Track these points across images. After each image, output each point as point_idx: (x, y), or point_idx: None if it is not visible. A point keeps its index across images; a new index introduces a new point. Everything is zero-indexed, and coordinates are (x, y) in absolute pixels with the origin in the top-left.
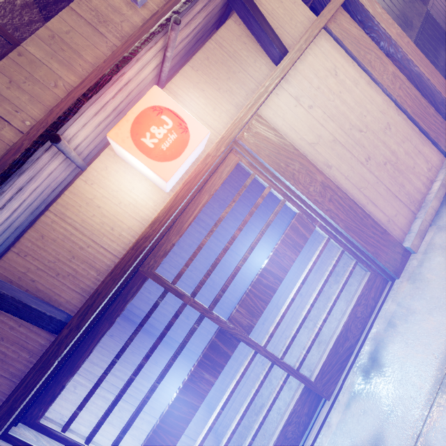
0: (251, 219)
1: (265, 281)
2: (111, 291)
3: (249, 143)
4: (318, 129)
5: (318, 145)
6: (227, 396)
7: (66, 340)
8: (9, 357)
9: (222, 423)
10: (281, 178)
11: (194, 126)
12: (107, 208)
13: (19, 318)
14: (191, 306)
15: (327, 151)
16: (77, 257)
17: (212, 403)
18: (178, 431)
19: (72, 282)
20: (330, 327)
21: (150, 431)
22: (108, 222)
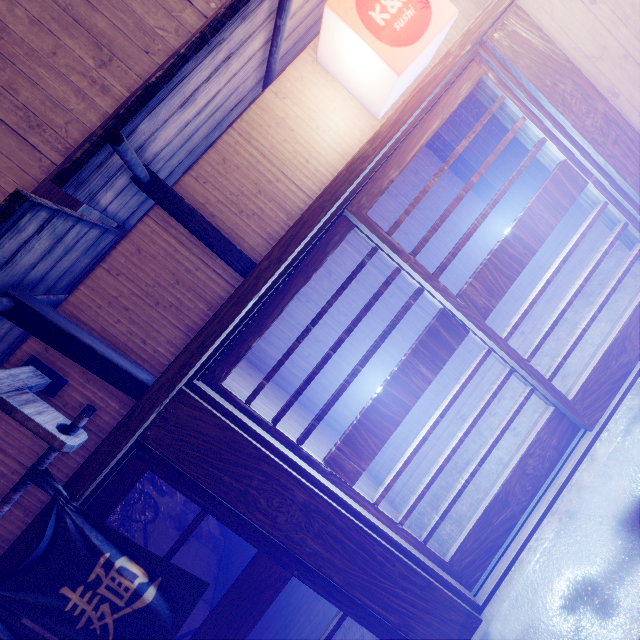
0: (434, 249)
1: (511, 250)
2: (319, 222)
3: (503, 45)
4: (603, 37)
5: (601, 61)
6: (448, 401)
7: (265, 274)
8: (185, 306)
9: (401, 492)
10: (544, 102)
11: (437, 1)
12: (302, 133)
13: (207, 245)
14: (410, 267)
15: (614, 71)
16: (264, 193)
17: (380, 476)
18: (383, 433)
19: (258, 224)
20: (583, 355)
21: (348, 428)
22: (302, 152)
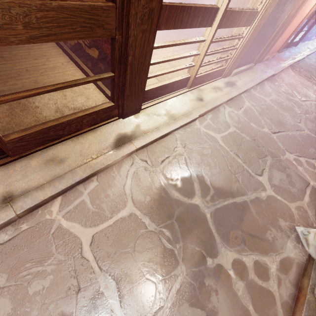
0: None
1: None
2: None
3: None
4: None
5: None
6: None
7: None
8: None
9: None
10: None
11: None
12: None
13: None
14: None
15: None
16: None
17: None
18: None
19: None
20: None
21: None
22: None
